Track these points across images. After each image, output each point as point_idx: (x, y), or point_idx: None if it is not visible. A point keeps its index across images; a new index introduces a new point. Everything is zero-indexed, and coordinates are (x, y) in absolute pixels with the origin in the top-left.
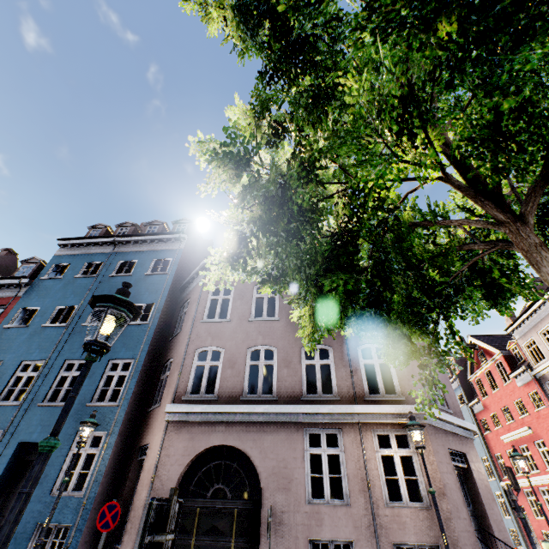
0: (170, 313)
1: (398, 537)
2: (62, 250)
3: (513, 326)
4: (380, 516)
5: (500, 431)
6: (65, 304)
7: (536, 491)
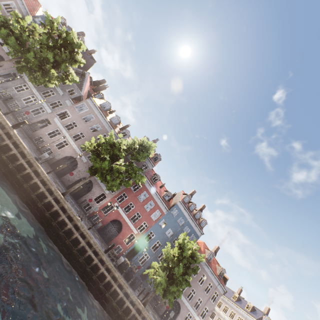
0: None
1: None
2: (179, 203)
3: (223, 295)
4: None
5: None
6: (171, 229)
7: None
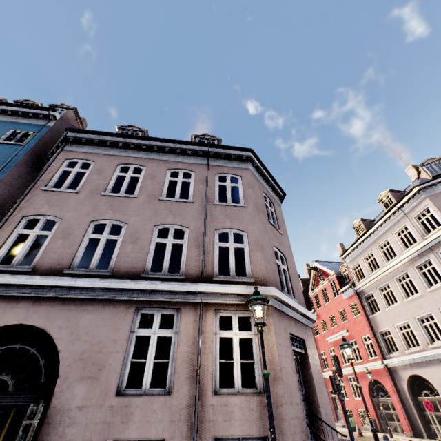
0: (17, 187)
1: (221, 431)
2: None
3: (346, 253)
4: (205, 407)
5: (326, 334)
6: None
7: (345, 379)
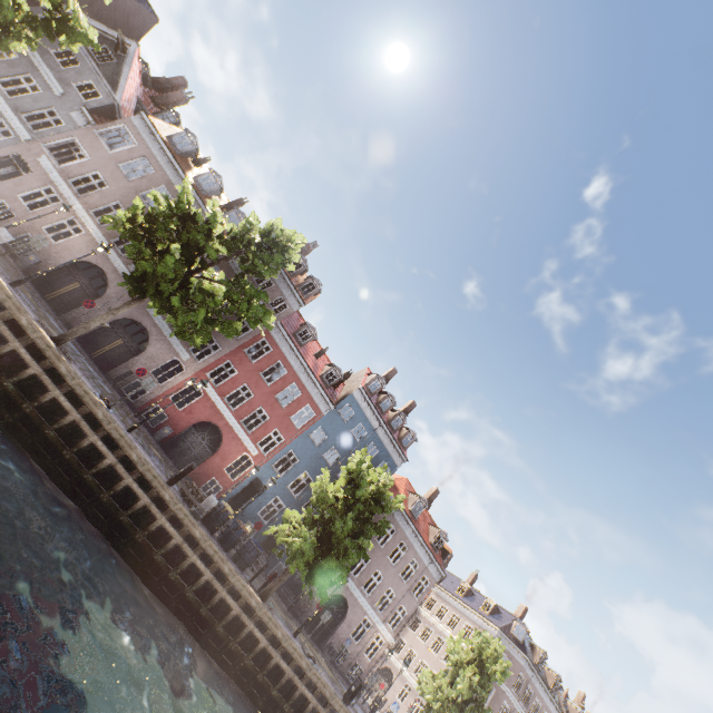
0: None
1: (359, 661)
2: (358, 393)
3: (440, 586)
4: (360, 653)
5: None
6: (337, 448)
7: None
